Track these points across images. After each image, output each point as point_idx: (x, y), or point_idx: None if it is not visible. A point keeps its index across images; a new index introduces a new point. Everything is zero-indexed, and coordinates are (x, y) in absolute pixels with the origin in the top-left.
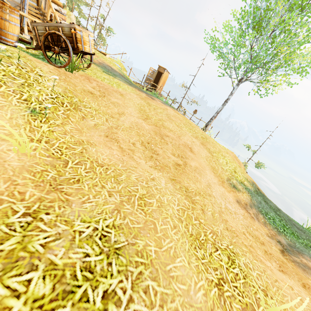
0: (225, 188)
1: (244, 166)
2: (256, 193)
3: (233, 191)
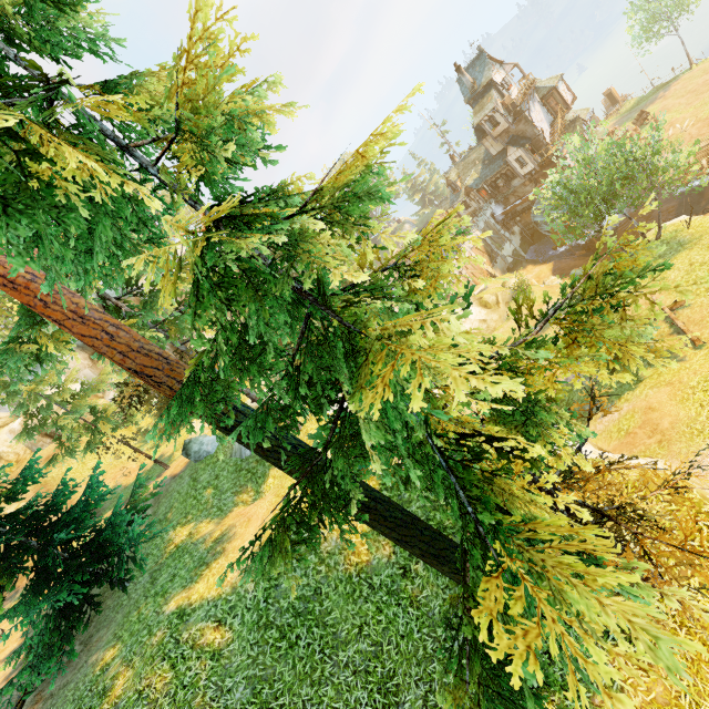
0: None
1: None
2: None
3: None
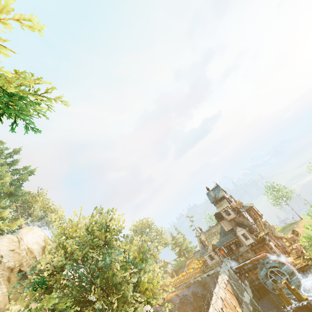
0: None
1: None
2: None
3: None
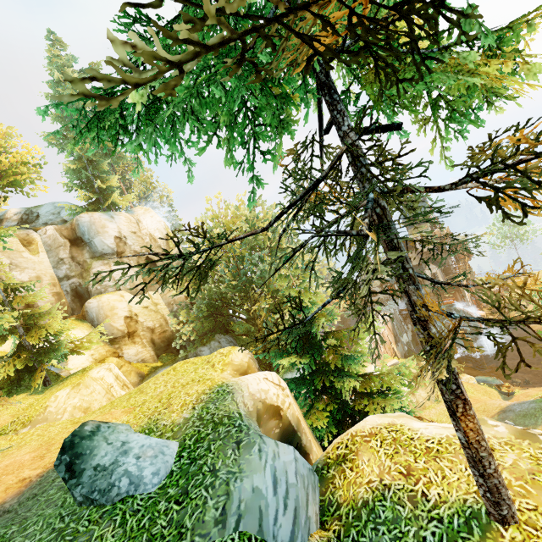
0: None
1: None
2: None
3: None
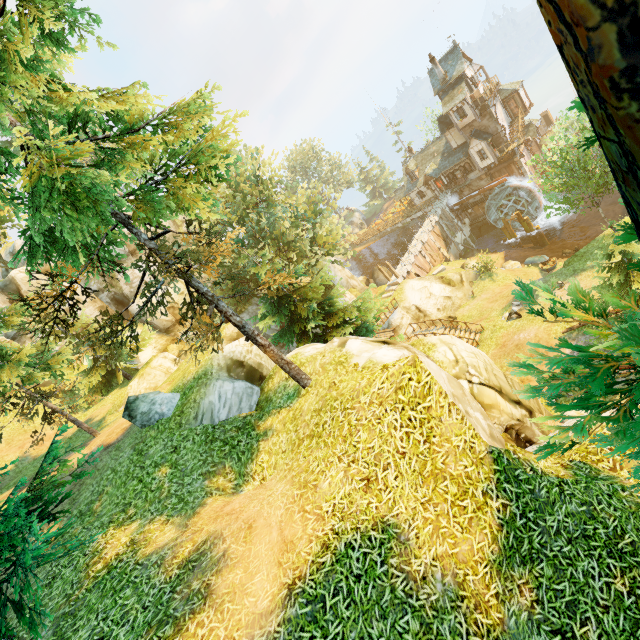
0: None
1: None
2: None
3: None
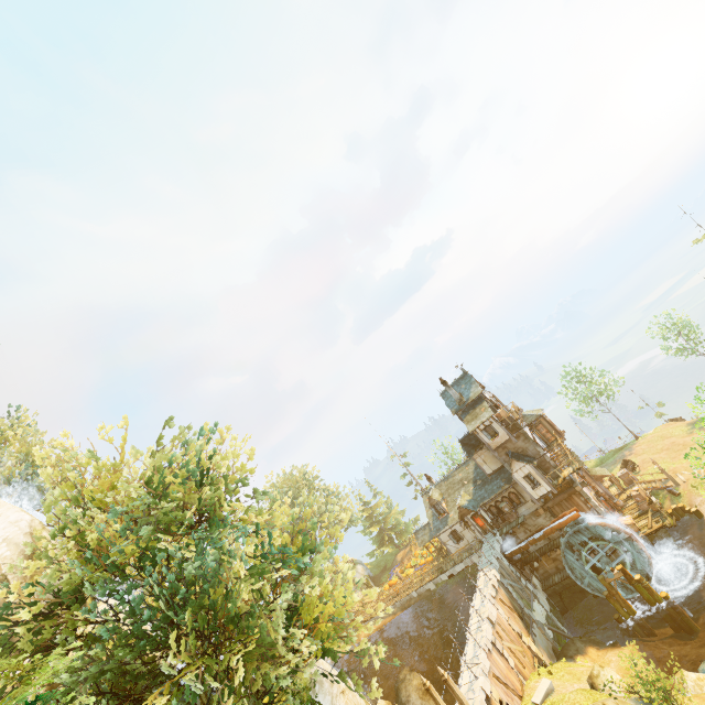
0: (692, 436)
1: (659, 415)
2: (693, 425)
3: (693, 433)
